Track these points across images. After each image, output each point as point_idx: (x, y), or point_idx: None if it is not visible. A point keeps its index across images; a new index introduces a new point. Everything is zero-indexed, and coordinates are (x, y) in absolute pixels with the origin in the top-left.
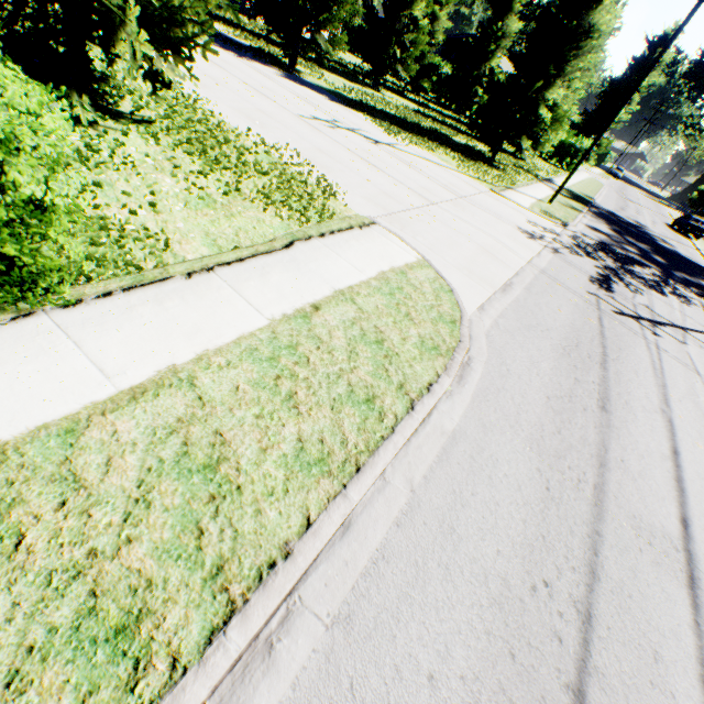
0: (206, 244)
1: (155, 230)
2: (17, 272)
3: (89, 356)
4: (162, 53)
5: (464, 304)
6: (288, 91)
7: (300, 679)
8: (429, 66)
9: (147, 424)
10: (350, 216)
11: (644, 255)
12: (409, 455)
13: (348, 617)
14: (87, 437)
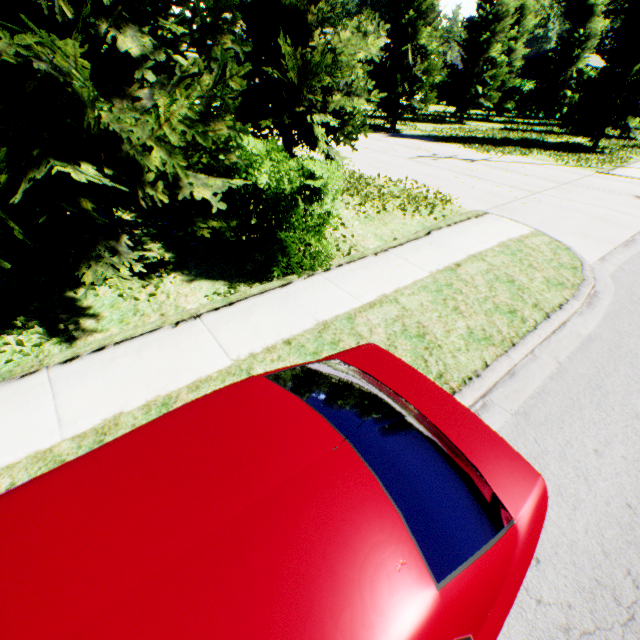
0: (376, 240)
1: (348, 236)
2: (314, 251)
3: (344, 291)
4: (336, 142)
5: (583, 257)
6: (395, 145)
7: (500, 431)
8: (510, 90)
9: (381, 317)
10: (465, 212)
11: None
12: (551, 345)
13: (524, 413)
14: (357, 320)
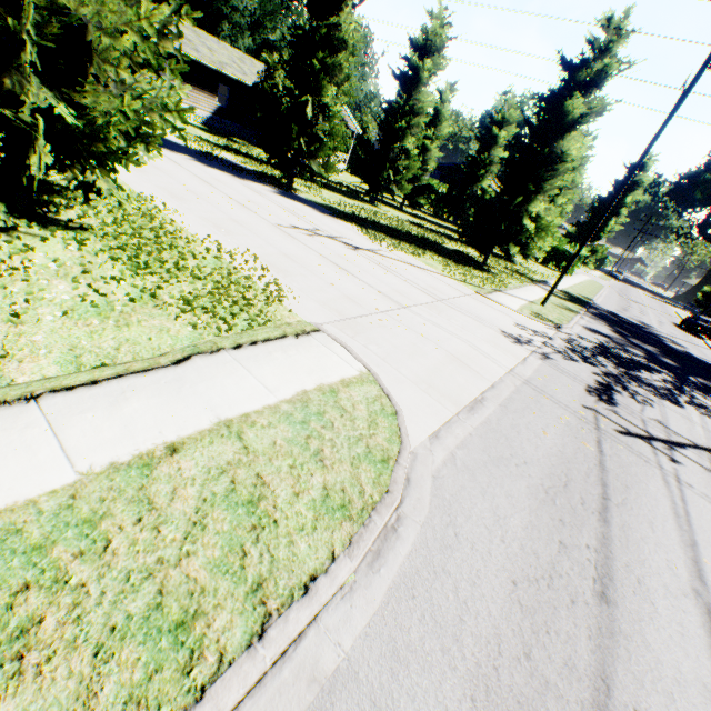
0: (61, 361)
1: None
2: None
3: None
4: (88, 165)
5: (412, 430)
6: (276, 205)
7: None
8: (424, 186)
9: None
10: (291, 322)
11: (651, 358)
12: None
13: None
14: None
